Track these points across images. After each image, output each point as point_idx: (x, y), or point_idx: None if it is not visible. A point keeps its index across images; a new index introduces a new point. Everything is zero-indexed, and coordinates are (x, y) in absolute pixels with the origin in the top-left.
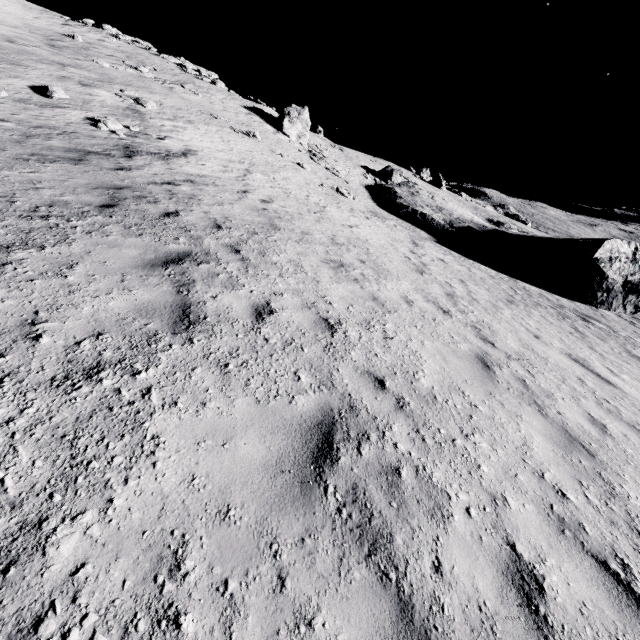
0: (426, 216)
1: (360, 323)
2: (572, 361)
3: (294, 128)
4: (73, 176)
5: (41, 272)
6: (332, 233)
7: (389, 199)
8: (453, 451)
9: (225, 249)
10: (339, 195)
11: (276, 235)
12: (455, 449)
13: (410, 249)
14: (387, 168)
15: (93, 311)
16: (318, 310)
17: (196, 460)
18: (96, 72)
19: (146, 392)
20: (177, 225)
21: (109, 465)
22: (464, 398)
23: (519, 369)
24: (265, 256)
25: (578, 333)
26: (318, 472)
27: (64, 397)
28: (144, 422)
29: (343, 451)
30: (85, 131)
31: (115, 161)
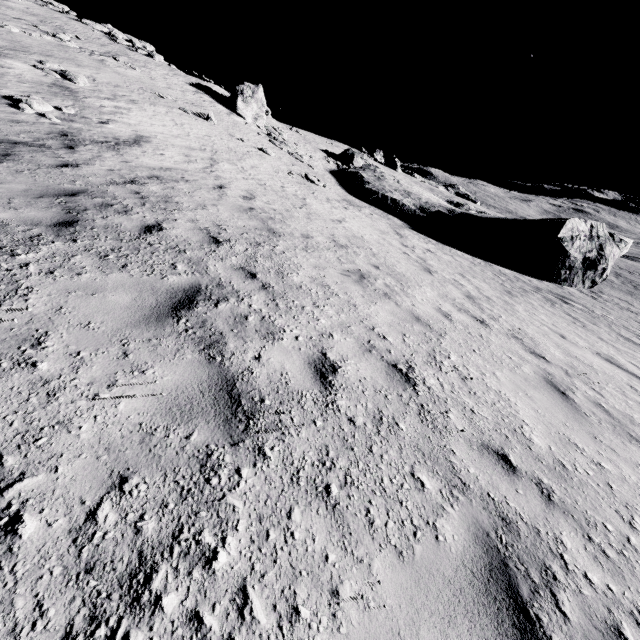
0: (397, 202)
1: (428, 361)
2: (608, 363)
3: (249, 109)
4: (2, 180)
5: None
6: (329, 232)
7: (357, 185)
8: None
9: (237, 274)
10: (309, 183)
11: (280, 244)
12: None
13: (400, 242)
14: (348, 151)
15: (98, 429)
16: (380, 352)
17: None
18: (3, 38)
19: (241, 601)
20: (166, 244)
21: None
22: (583, 455)
23: (586, 388)
24: (285, 277)
25: (577, 321)
26: None
27: None
28: None
29: (546, 621)
30: (3, 114)
31: (54, 154)
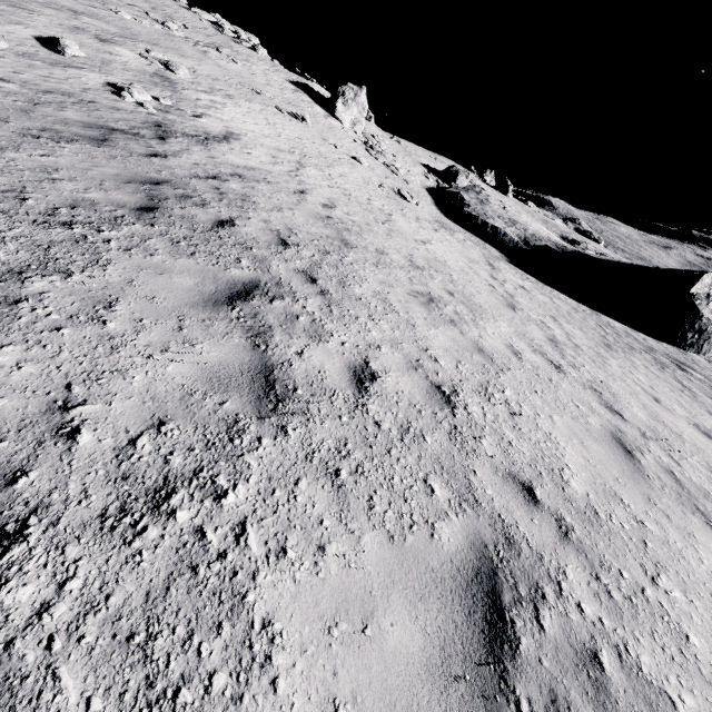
0: (498, 230)
1: (477, 390)
2: (705, 436)
3: (348, 112)
4: (97, 163)
5: (69, 315)
6: (408, 252)
7: (455, 206)
8: (649, 611)
9: (298, 277)
10: (401, 199)
11: (350, 255)
12: (650, 607)
13: (489, 273)
14: (452, 168)
15: (147, 382)
16: (426, 372)
17: (332, 667)
18: (116, 25)
19: (240, 531)
20: (235, 240)
21: (207, 694)
22: (626, 510)
23: (661, 454)
24: (346, 287)
25: (687, 390)
26: (499, 672)
27: (123, 551)
28: (246, 593)
29: (520, 625)
30: (106, 101)
31: (146, 144)
